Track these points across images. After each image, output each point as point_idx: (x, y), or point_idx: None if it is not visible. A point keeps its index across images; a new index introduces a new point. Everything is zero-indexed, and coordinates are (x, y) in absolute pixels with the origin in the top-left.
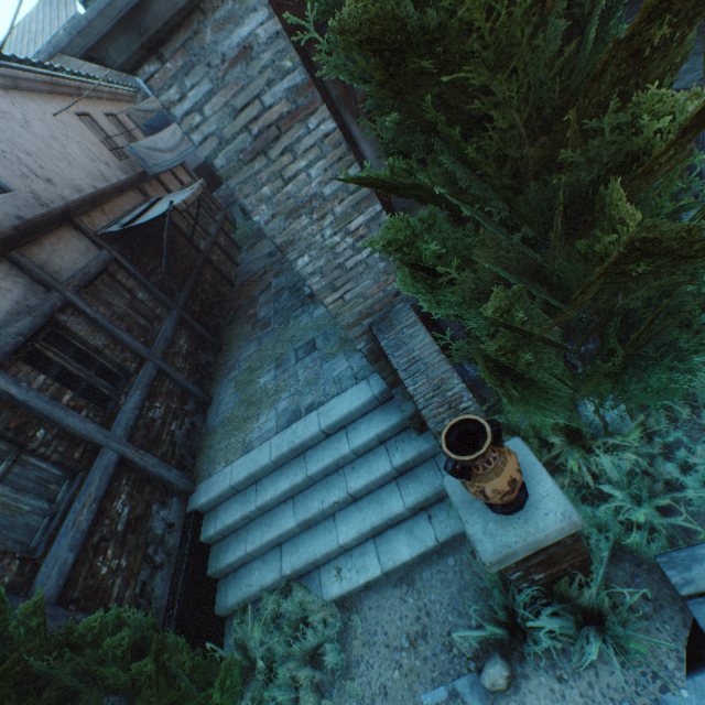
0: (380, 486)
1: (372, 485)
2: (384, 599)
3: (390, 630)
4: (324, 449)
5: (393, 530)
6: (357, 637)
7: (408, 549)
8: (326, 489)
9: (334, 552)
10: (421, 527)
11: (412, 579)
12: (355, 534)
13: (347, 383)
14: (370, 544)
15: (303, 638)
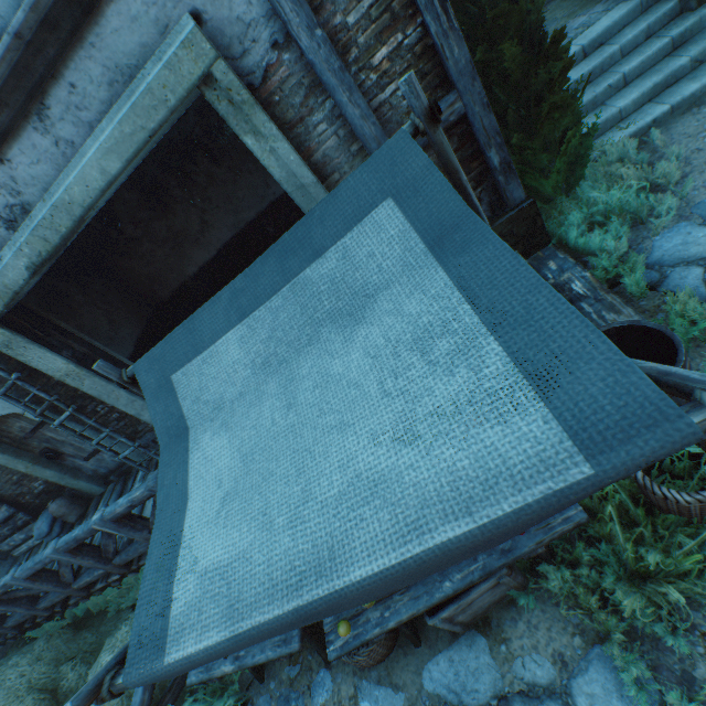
0: (650, 68)
1: (645, 65)
2: (673, 125)
3: (688, 131)
4: (585, 64)
5: (671, 88)
6: (652, 151)
7: (695, 84)
8: (593, 87)
9: (610, 121)
10: (704, 70)
11: (701, 103)
12: (636, 95)
13: (597, 19)
14: (647, 106)
15: (607, 153)
